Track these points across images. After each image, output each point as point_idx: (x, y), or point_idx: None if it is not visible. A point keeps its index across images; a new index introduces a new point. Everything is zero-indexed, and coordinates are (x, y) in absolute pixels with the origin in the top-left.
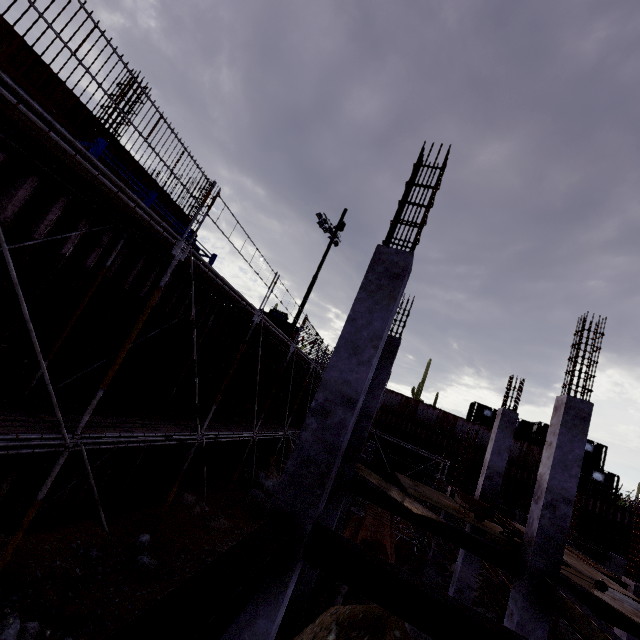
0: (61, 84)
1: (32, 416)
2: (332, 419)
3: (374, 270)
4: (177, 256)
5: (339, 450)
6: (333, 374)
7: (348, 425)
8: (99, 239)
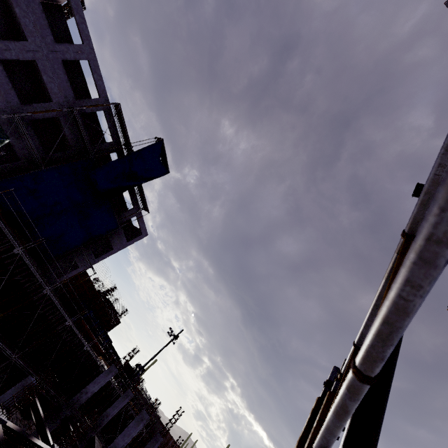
0: (95, 290)
1: (37, 373)
2: (82, 395)
3: (109, 368)
4: (85, 348)
5: (79, 401)
6: (88, 386)
7: (83, 397)
8: (74, 338)
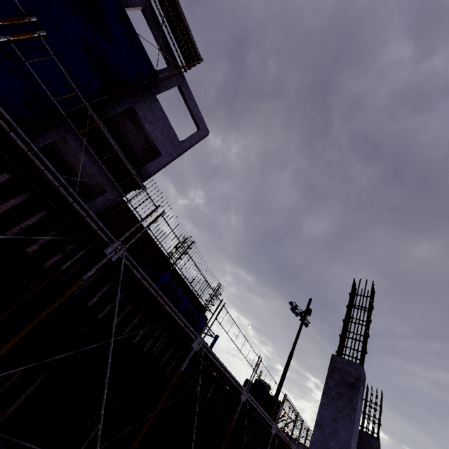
0: (156, 246)
1: None
2: None
3: (332, 377)
4: (194, 348)
5: None
6: None
7: None
8: (153, 333)
